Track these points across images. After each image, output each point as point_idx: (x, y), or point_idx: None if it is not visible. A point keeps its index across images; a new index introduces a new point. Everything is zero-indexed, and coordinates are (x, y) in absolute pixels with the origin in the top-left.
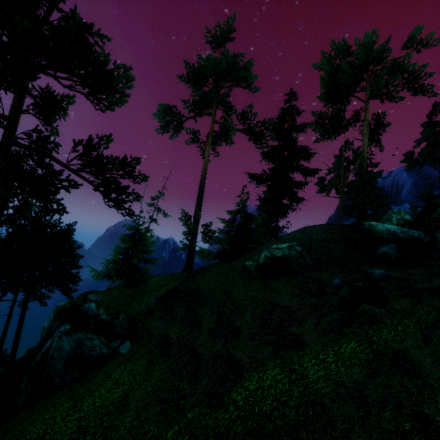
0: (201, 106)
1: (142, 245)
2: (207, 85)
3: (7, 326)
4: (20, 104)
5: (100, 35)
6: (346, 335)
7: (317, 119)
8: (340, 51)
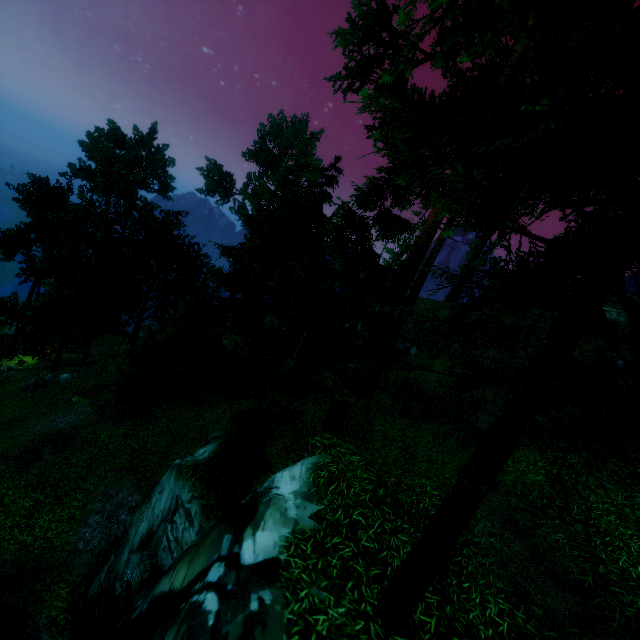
0: None
1: None
2: None
3: None
4: None
5: None
6: None
7: None
8: None
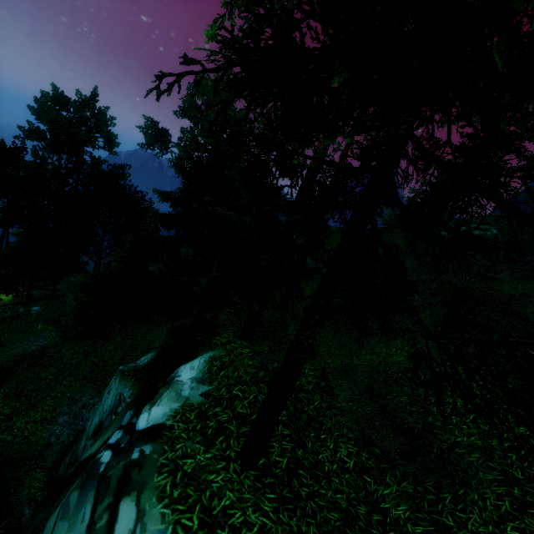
0: None
1: None
2: None
3: None
4: None
5: None
6: (531, 281)
7: None
8: None
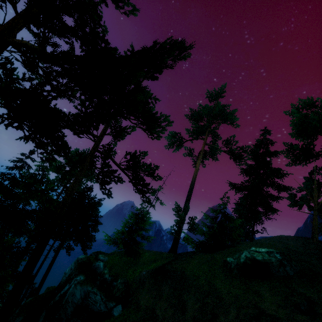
0: (197, 133)
1: (141, 223)
2: (203, 121)
3: (42, 264)
4: (106, 130)
5: (155, 98)
6: None
7: (288, 149)
8: (306, 105)
